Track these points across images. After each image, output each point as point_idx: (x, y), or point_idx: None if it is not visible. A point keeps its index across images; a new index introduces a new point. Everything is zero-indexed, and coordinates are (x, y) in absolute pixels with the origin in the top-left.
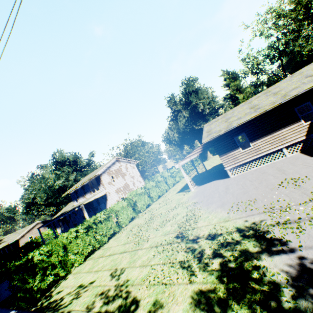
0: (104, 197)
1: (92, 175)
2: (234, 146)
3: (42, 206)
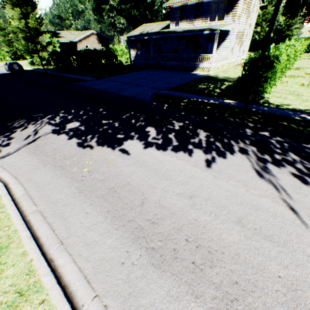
0: (222, 35)
1: None
2: None
3: (113, 11)
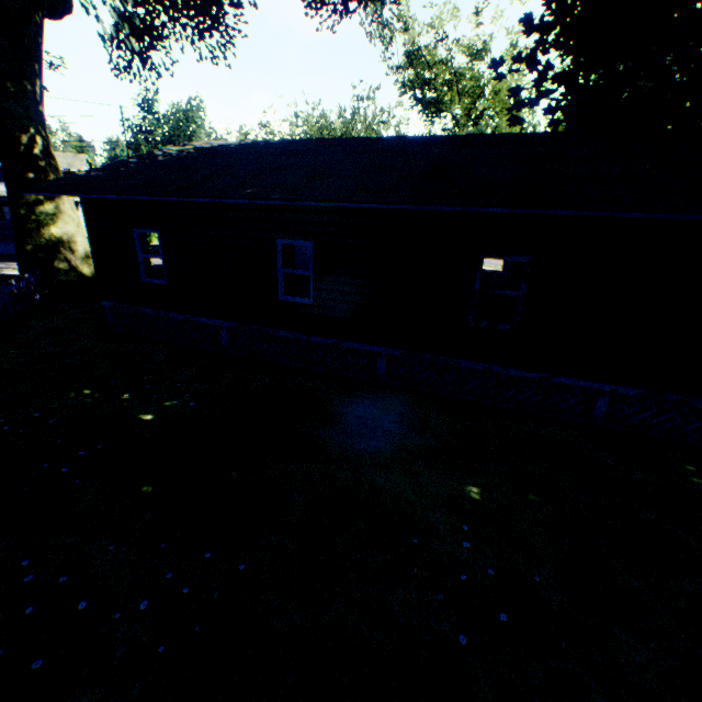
0: None
1: (63, 166)
2: None
3: None
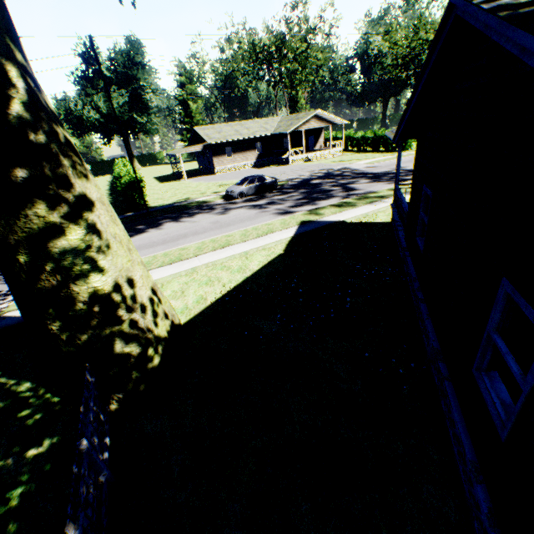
0: None
1: None
2: (224, 154)
3: None
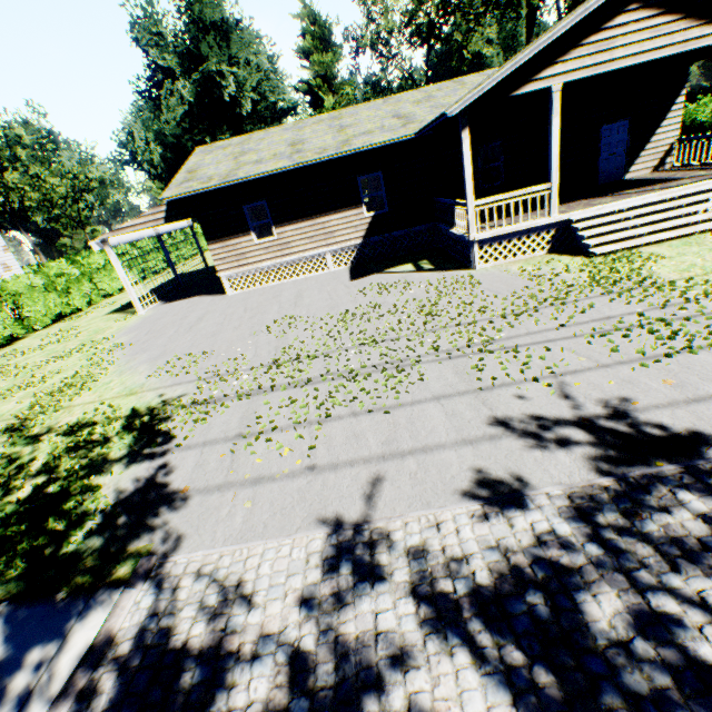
0: None
1: None
2: (243, 228)
3: None
